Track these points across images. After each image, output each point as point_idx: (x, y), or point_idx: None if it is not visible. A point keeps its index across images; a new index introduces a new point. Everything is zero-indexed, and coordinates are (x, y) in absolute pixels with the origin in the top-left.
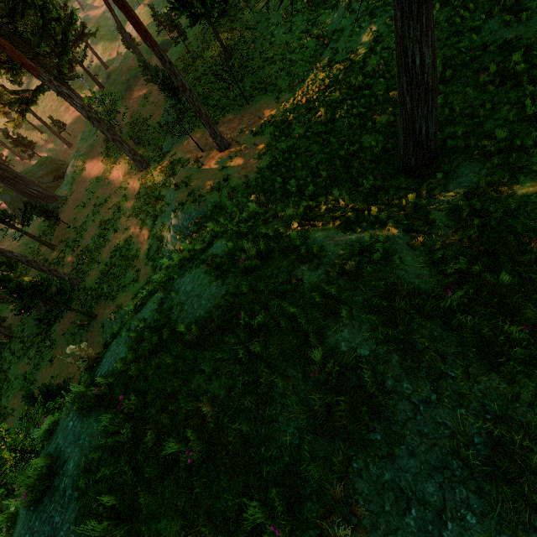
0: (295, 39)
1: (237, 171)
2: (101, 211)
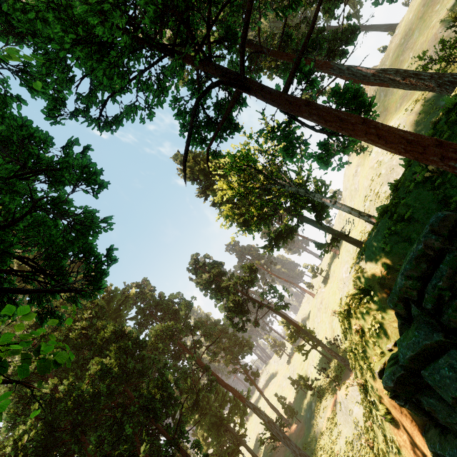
0: None
1: None
2: None
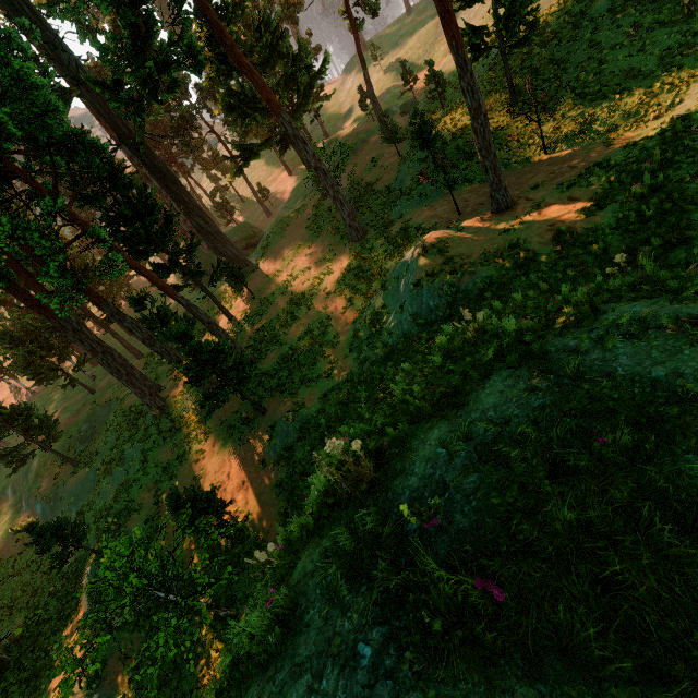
0: (651, 59)
1: (539, 234)
2: (295, 283)
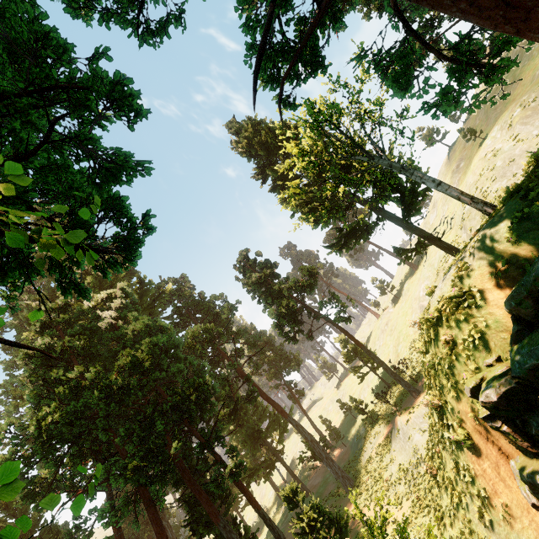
0: None
1: None
2: None
